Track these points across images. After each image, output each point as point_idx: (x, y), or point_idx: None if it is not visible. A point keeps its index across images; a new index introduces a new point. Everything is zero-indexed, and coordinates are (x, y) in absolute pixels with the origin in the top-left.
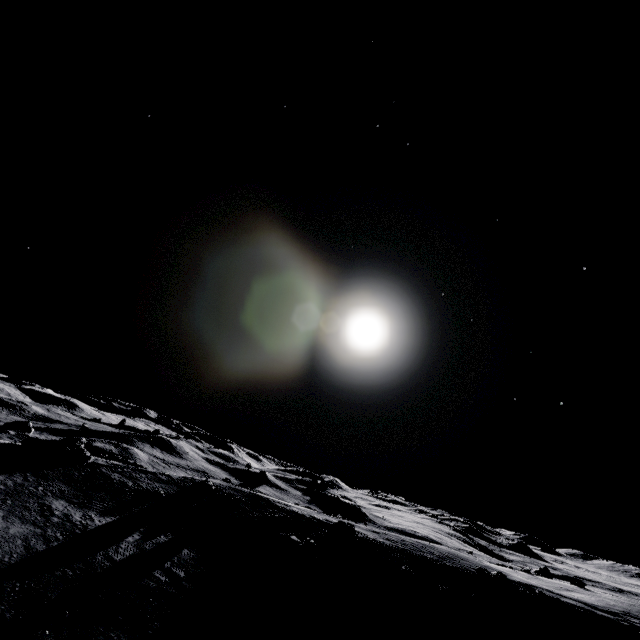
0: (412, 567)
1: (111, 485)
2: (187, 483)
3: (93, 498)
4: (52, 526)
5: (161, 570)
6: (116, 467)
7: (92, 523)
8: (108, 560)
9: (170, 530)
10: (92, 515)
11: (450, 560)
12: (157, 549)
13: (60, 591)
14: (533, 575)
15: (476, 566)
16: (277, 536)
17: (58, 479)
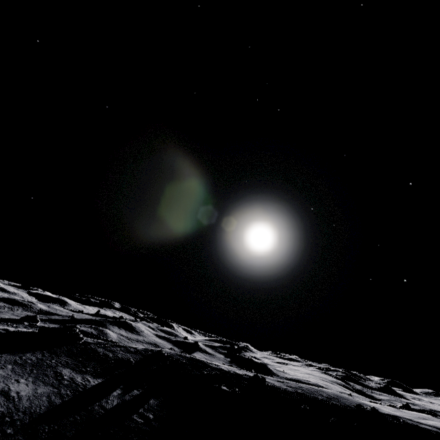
0: (309, 406)
1: (98, 356)
2: (148, 352)
3: (88, 366)
4: (64, 386)
5: (137, 414)
6: (100, 344)
7: (89, 383)
8: (102, 408)
9: (140, 386)
10: (88, 378)
11: (335, 400)
12: (133, 400)
13: (74, 431)
14: (397, 409)
15: (355, 403)
16: (212, 387)
17: (64, 354)
